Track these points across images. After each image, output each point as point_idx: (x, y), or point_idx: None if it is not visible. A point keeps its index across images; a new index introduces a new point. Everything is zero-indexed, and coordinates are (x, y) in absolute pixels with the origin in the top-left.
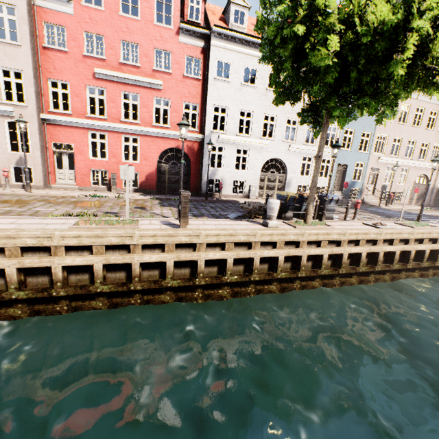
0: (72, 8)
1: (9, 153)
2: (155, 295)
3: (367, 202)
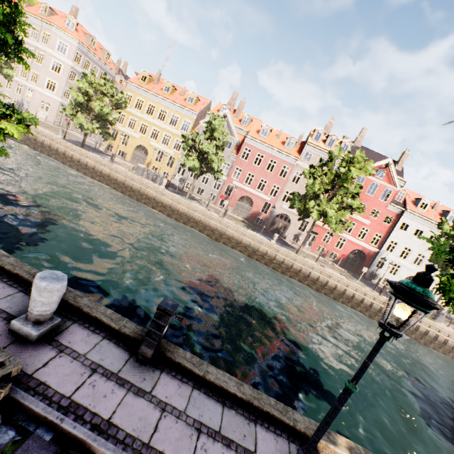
0: None
1: (297, 230)
2: (363, 311)
3: None
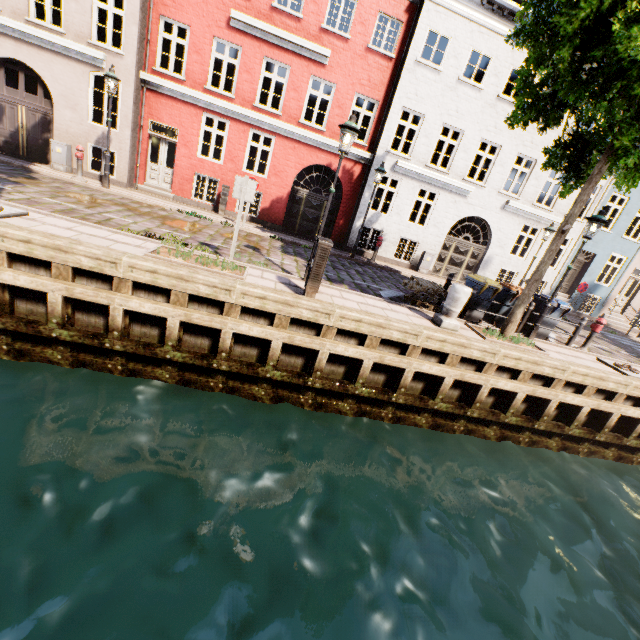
0: None
1: (89, 125)
2: (245, 383)
3: (608, 322)
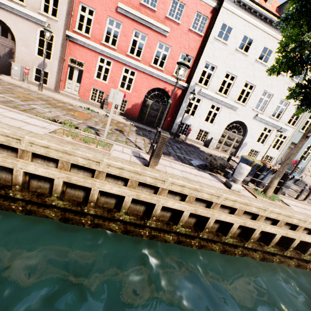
0: None
1: (35, 56)
2: (105, 220)
3: (304, 180)
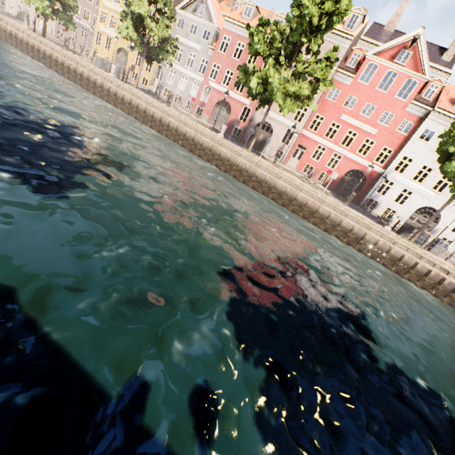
0: (350, 82)
1: (279, 143)
2: (318, 223)
3: None
